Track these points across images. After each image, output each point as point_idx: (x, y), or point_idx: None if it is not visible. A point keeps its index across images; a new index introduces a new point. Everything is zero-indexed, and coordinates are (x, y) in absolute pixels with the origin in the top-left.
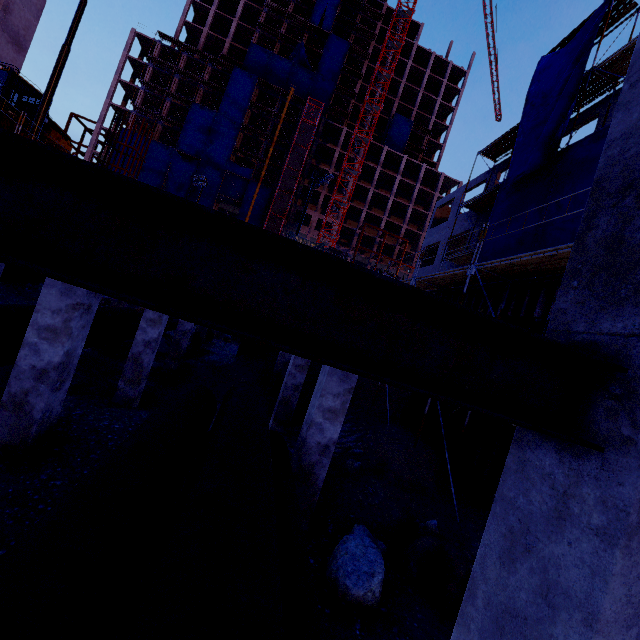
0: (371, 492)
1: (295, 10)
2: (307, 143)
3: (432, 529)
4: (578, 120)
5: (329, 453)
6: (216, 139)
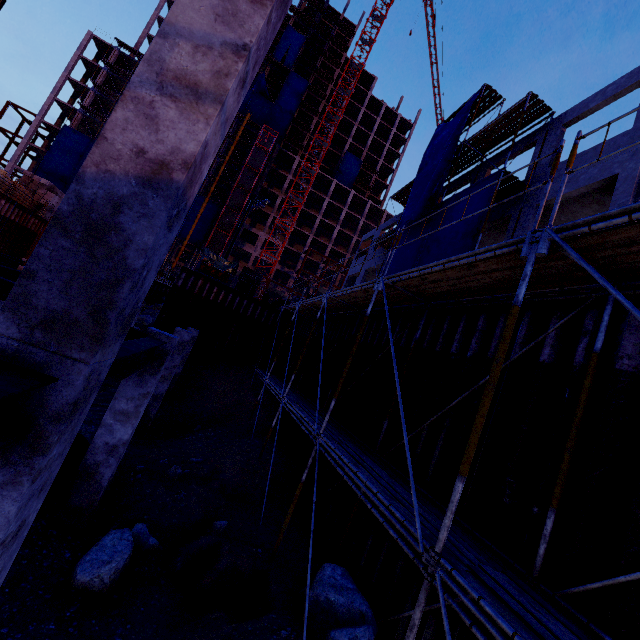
0: (181, 496)
1: None
2: (259, 166)
3: (216, 528)
4: (459, 181)
5: (117, 453)
6: None
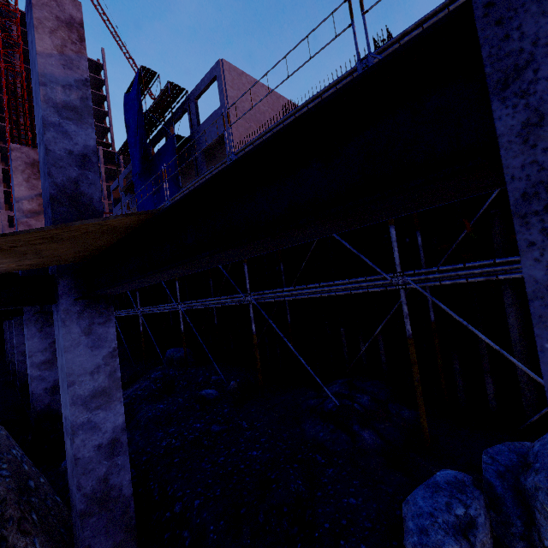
0: None
1: None
2: None
3: None
4: (158, 136)
5: None
6: None
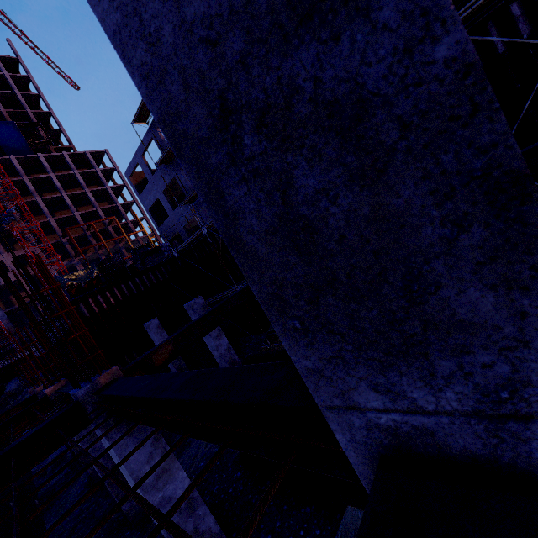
0: None
1: None
2: None
3: None
4: None
5: None
6: None
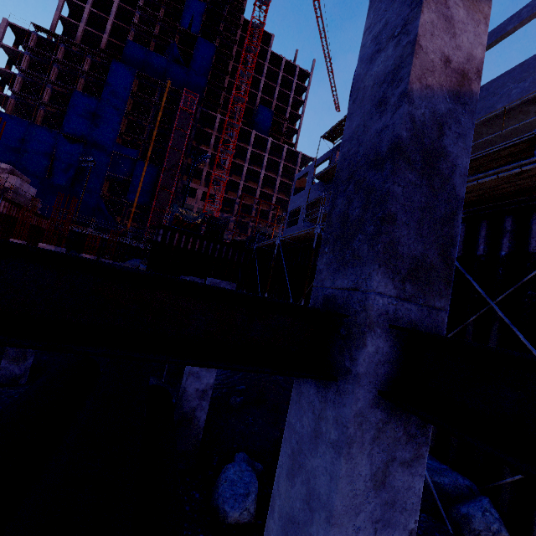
0: (251, 421)
1: (166, 15)
2: (187, 127)
3: None
4: None
5: (207, 396)
6: (101, 123)
